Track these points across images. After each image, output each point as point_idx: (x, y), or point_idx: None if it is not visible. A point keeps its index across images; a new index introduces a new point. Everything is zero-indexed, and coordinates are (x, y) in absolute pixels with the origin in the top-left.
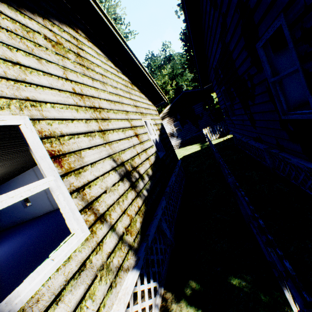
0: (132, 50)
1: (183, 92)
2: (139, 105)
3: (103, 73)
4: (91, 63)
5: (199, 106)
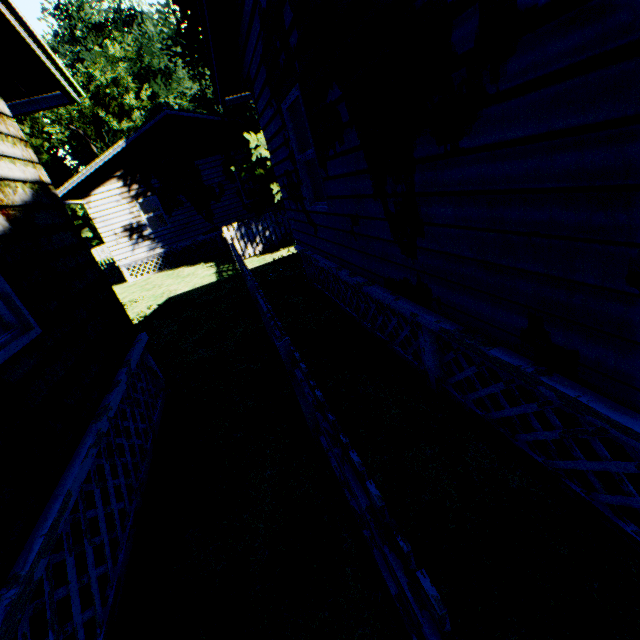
0: None
1: (167, 112)
2: None
3: None
4: None
5: (214, 163)
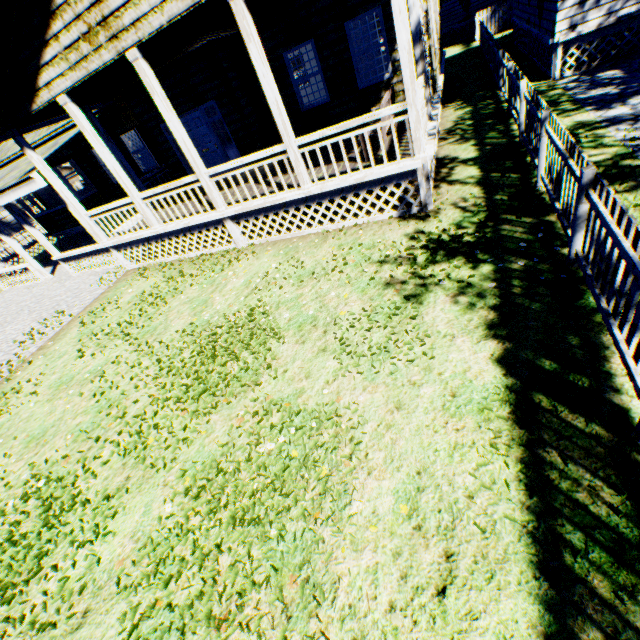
0: None
1: None
2: None
3: None
4: None
5: None
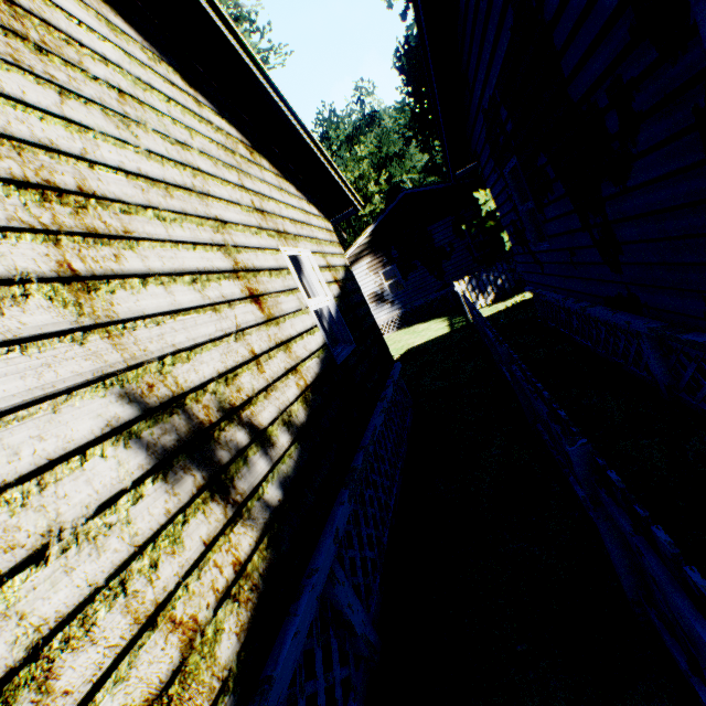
0: (247, 43)
1: (405, 193)
2: (273, 210)
3: (126, 89)
4: (71, 42)
5: (444, 226)
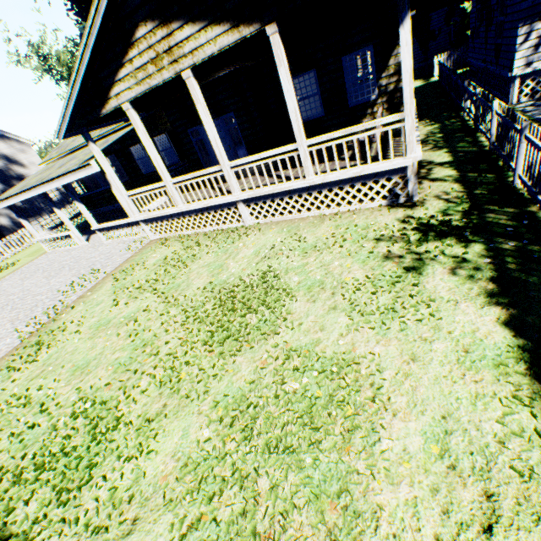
0: None
1: None
2: None
3: None
4: None
5: (441, 14)
